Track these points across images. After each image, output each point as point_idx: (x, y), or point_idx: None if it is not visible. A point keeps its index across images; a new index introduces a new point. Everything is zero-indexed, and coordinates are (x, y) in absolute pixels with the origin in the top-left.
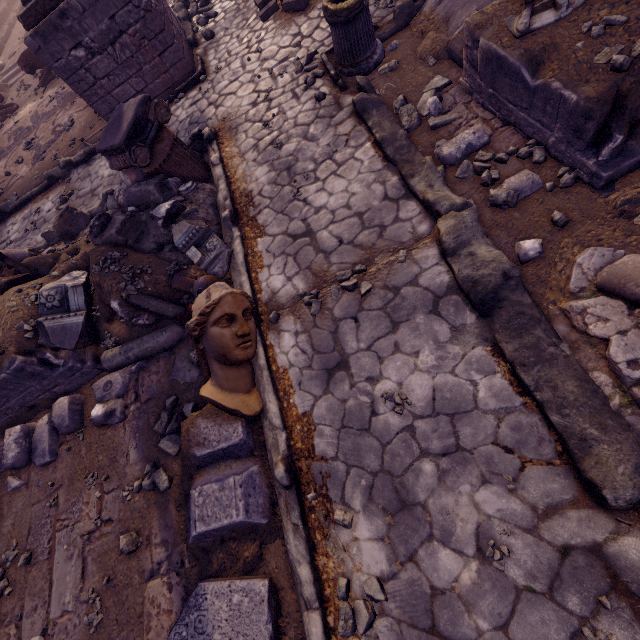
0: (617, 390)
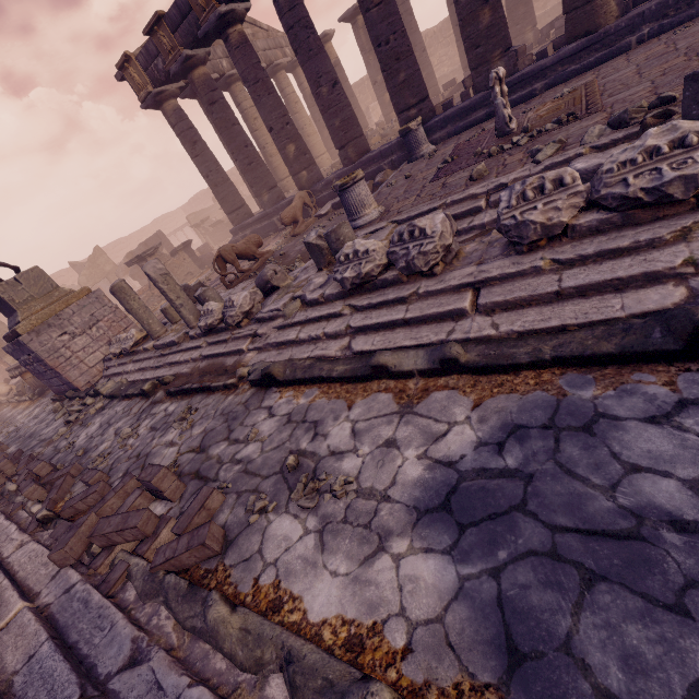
0: None
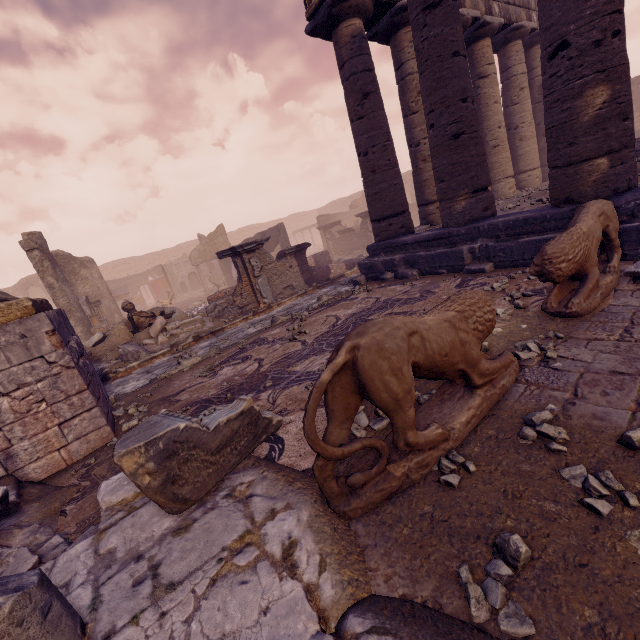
0: None
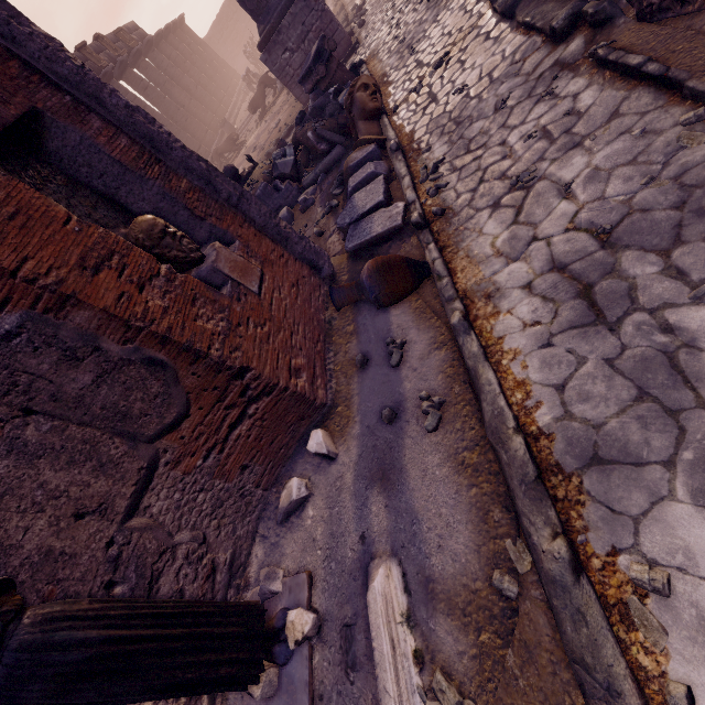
0: None
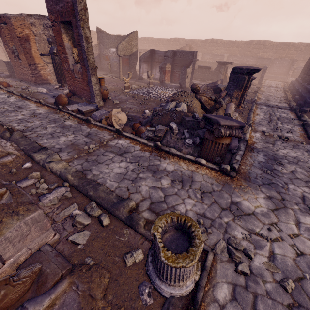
0: (12, 144)
